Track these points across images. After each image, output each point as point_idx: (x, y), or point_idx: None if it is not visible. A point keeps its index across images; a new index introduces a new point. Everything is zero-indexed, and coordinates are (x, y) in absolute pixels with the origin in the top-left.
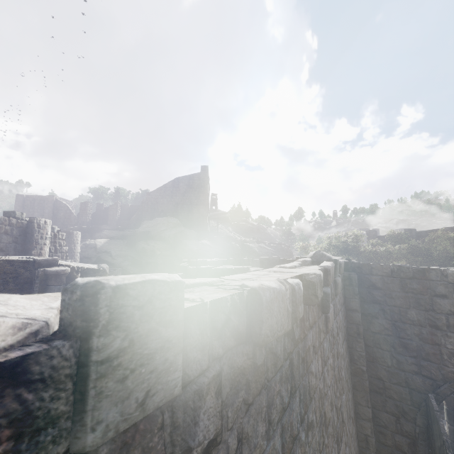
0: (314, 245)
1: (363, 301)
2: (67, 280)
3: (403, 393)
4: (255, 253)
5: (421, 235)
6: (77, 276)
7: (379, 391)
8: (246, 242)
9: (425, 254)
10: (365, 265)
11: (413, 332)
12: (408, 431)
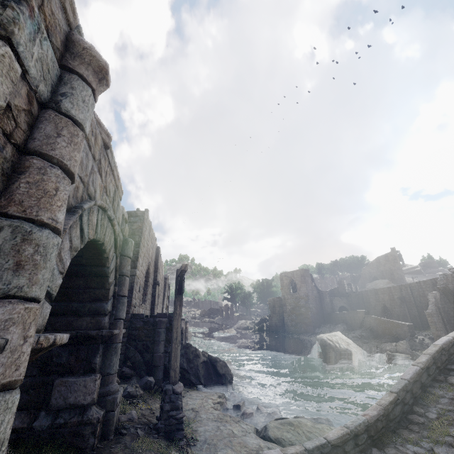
0: None
1: None
2: None
3: None
4: None
5: None
6: None
7: None
8: None
9: None
10: None
11: None
12: None
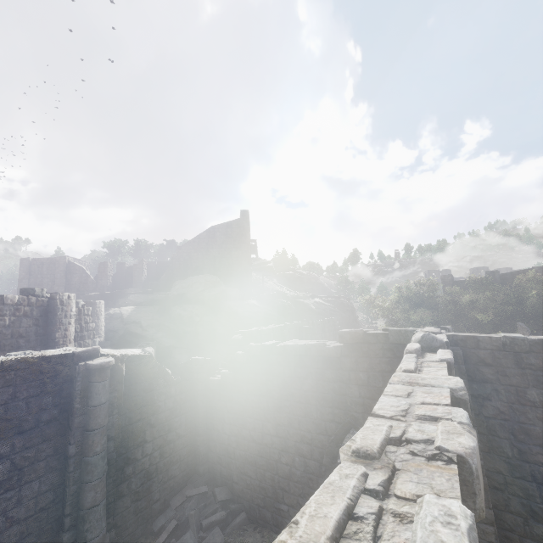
0: (382, 298)
1: (471, 381)
2: (112, 373)
3: (529, 489)
4: (311, 311)
5: (506, 278)
6: (122, 366)
7: (500, 488)
8: (299, 298)
9: (514, 301)
10: (470, 338)
11: (536, 415)
12: (540, 535)
